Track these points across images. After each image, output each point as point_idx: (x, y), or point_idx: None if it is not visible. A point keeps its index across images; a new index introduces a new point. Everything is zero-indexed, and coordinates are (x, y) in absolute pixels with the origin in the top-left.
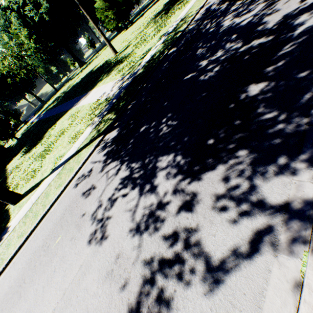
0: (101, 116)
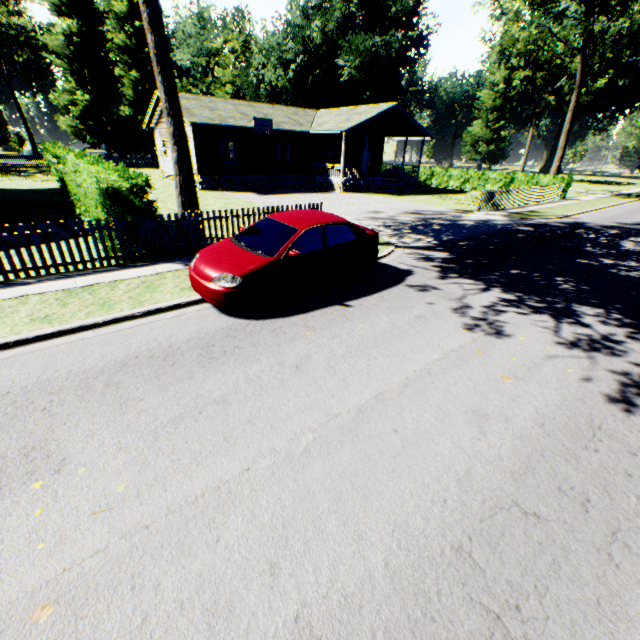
0: (609, 195)
